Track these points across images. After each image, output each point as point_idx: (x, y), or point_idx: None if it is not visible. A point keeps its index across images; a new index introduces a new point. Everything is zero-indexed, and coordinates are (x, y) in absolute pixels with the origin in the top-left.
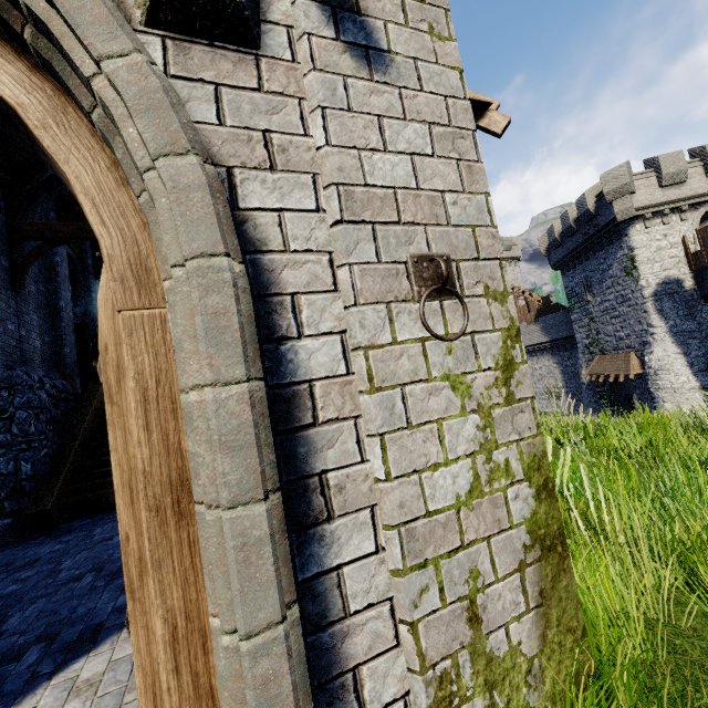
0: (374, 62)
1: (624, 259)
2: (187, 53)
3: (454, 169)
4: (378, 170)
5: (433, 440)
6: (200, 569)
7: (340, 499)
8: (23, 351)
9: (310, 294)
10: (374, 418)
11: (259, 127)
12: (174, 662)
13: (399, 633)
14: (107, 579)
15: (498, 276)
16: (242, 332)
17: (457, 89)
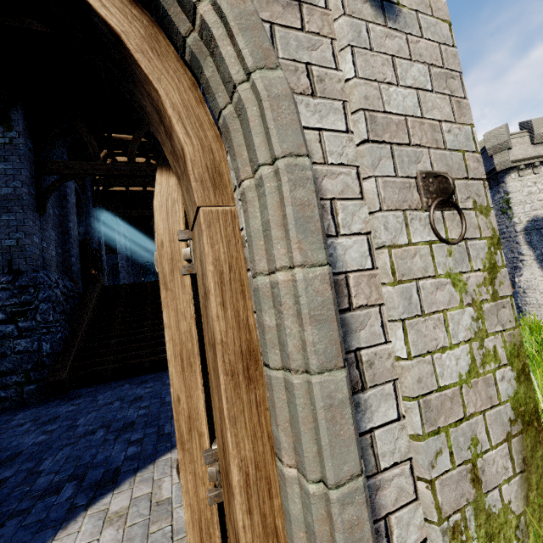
0: (387, 12)
1: (501, 201)
2: None
3: (447, 103)
4: (393, 100)
5: (440, 327)
6: (265, 426)
7: (370, 373)
8: (44, 258)
9: (343, 200)
10: (397, 306)
11: (302, 60)
12: (247, 504)
13: (417, 488)
14: (116, 434)
15: (482, 193)
16: (321, 222)
17: (447, 38)
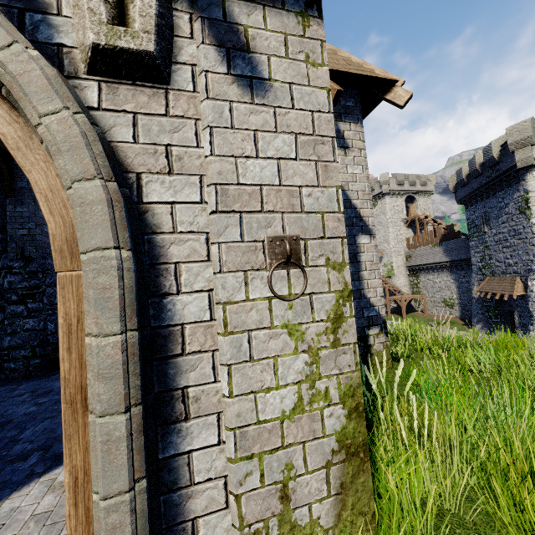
0: (256, 89)
1: (519, 200)
2: (115, 92)
3: (312, 169)
4: (250, 172)
5: (268, 371)
6: None
7: (195, 406)
8: None
9: (189, 263)
10: (225, 353)
11: (163, 143)
12: (74, 499)
13: (229, 500)
14: None
15: (339, 250)
16: (121, 300)
17: (323, 104)
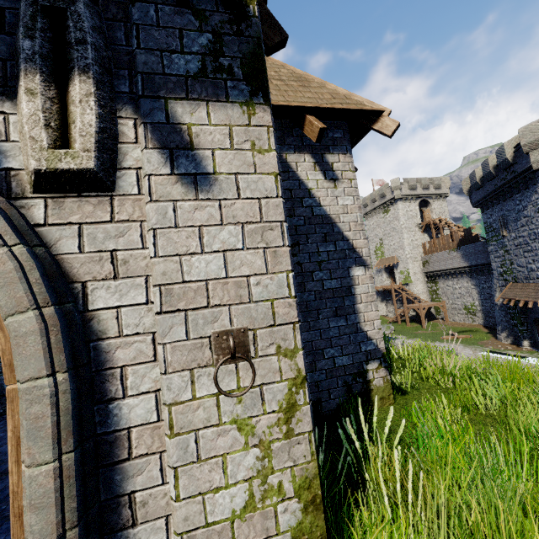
0: (200, 184)
1: (538, 202)
2: (61, 206)
3: (260, 256)
4: (195, 269)
5: (217, 470)
6: None
7: (143, 511)
8: None
9: (135, 365)
10: (171, 456)
11: (108, 249)
12: None
13: None
14: None
15: (290, 336)
16: (54, 427)
17: (271, 190)
